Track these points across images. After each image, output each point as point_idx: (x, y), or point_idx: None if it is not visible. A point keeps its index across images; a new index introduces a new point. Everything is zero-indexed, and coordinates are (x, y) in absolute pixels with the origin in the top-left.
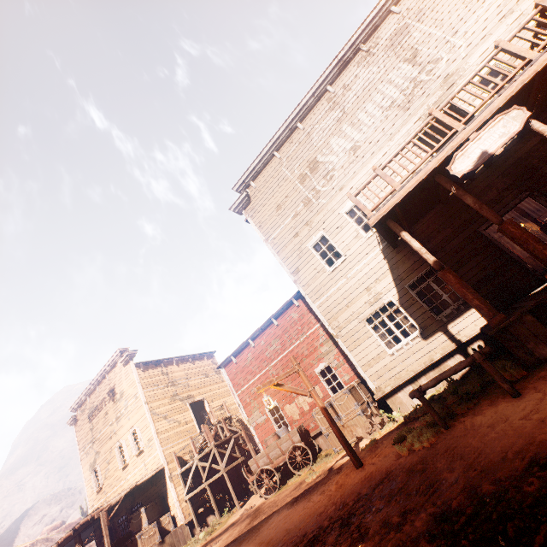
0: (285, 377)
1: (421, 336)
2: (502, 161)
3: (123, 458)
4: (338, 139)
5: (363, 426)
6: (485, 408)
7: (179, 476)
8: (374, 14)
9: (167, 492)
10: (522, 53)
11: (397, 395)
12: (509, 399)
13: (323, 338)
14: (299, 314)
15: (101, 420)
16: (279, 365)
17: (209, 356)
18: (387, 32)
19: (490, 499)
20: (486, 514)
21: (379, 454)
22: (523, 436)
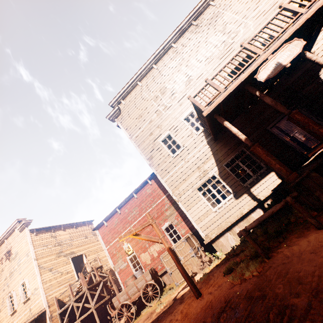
0: (141, 228)
1: (234, 197)
2: (278, 88)
3: (12, 306)
4: (178, 75)
5: (197, 264)
6: (296, 240)
7: (58, 316)
8: (200, 5)
9: None
10: (296, 9)
11: (219, 240)
12: (316, 231)
13: (167, 205)
14: (152, 190)
15: None
16: (137, 225)
17: (89, 224)
18: (208, 15)
19: None
20: None
21: (213, 284)
22: None
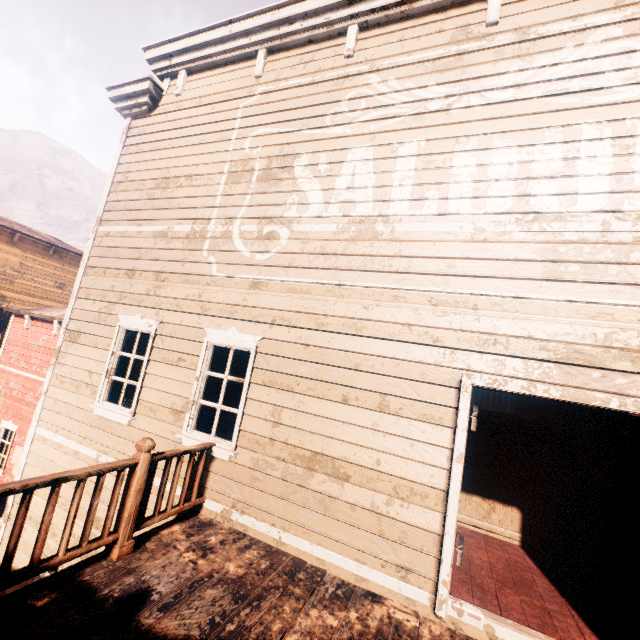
0: None
1: None
2: None
3: None
4: (367, 163)
5: None
6: None
7: None
8: None
9: None
10: None
11: None
12: None
13: None
14: None
15: None
16: None
17: None
18: None
19: None
20: None
21: None
22: None
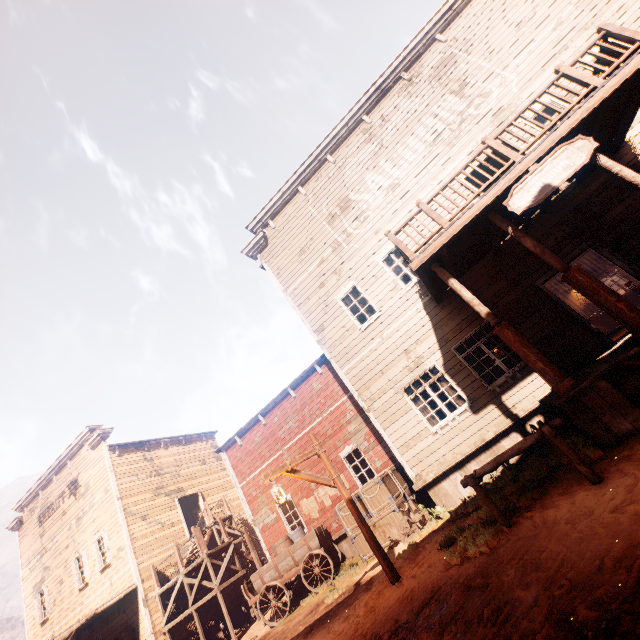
0: (301, 460)
1: (471, 410)
2: (560, 206)
3: (82, 575)
4: (374, 175)
5: (399, 526)
6: (558, 499)
7: (158, 598)
8: (418, 41)
9: (139, 622)
10: (586, 79)
11: (442, 484)
12: (588, 486)
13: (351, 413)
14: (322, 384)
15: (56, 522)
16: (295, 448)
17: (209, 438)
18: (431, 61)
19: (593, 633)
20: None
21: (421, 563)
22: (621, 535)
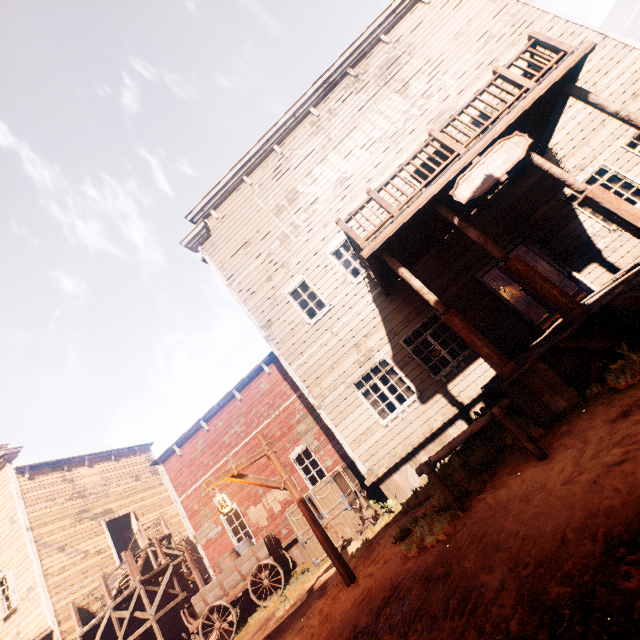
0: (249, 463)
1: (419, 400)
2: (495, 205)
3: None
4: (322, 168)
5: (352, 524)
6: (508, 479)
7: None
8: (363, 39)
9: None
10: (520, 81)
11: (393, 477)
12: (536, 463)
13: (301, 413)
14: (270, 384)
15: None
16: (241, 453)
17: (143, 451)
18: (377, 60)
19: (570, 611)
20: (576, 639)
21: (376, 559)
22: (577, 505)
